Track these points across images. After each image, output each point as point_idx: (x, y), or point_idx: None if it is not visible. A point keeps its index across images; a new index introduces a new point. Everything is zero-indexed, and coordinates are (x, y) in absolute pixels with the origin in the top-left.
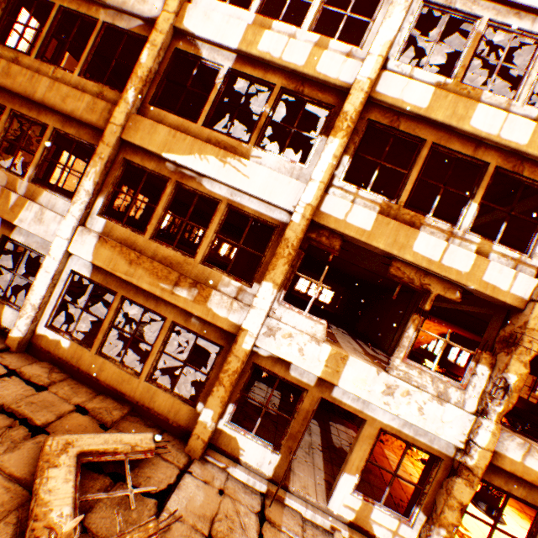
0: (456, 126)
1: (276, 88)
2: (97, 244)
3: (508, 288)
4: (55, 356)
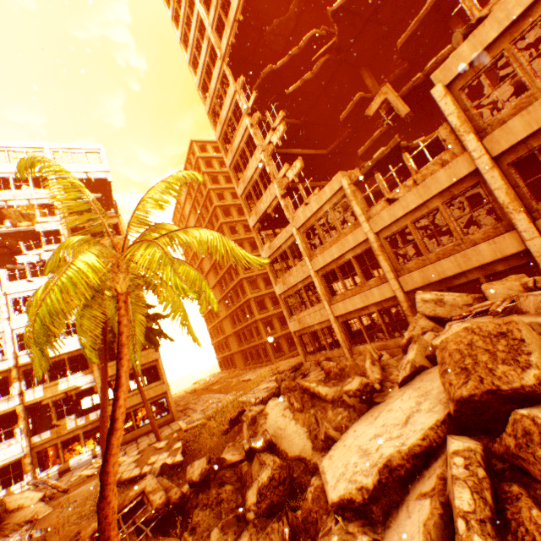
0: None
1: None
2: None
3: (10, 407)
4: None
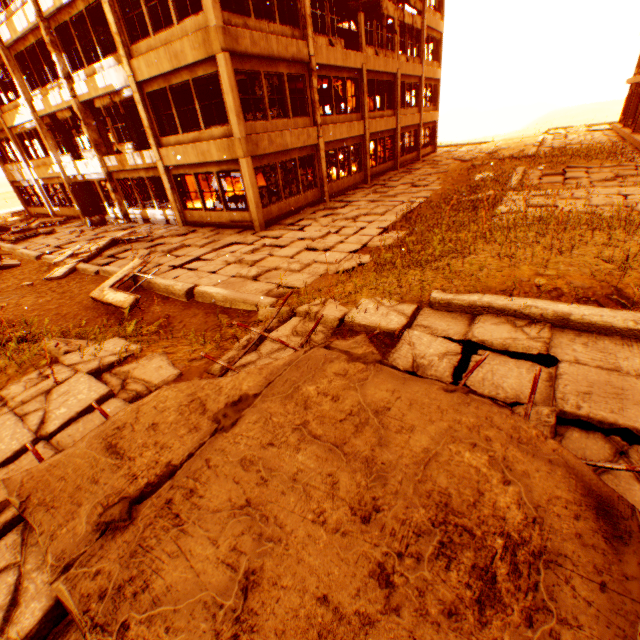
0: (19, 37)
1: (2, 68)
2: (35, 172)
3: (69, 99)
4: (62, 216)
